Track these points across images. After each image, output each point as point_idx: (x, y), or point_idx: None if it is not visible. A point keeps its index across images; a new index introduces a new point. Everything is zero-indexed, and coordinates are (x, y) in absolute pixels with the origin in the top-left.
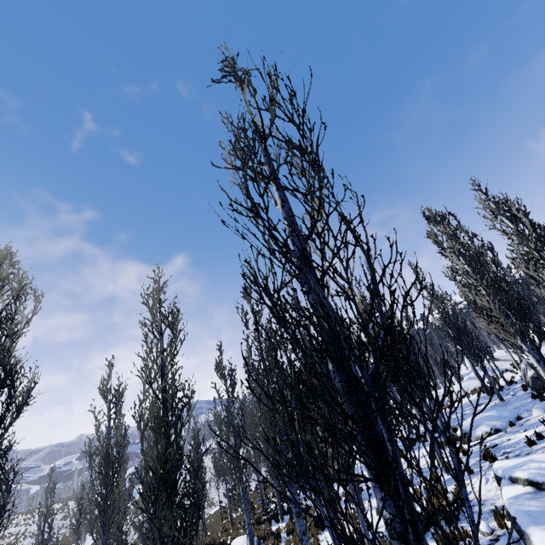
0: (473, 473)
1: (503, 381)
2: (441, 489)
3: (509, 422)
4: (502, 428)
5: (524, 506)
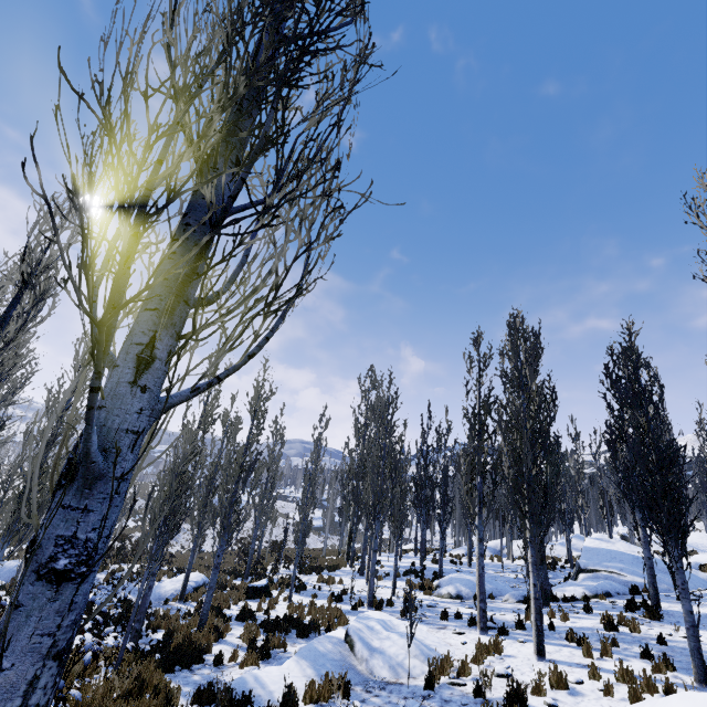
0: None
1: None
2: (340, 613)
3: (475, 595)
4: (466, 597)
5: (321, 644)
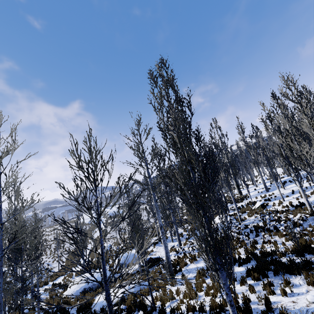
0: None
1: None
2: None
3: None
4: None
5: None
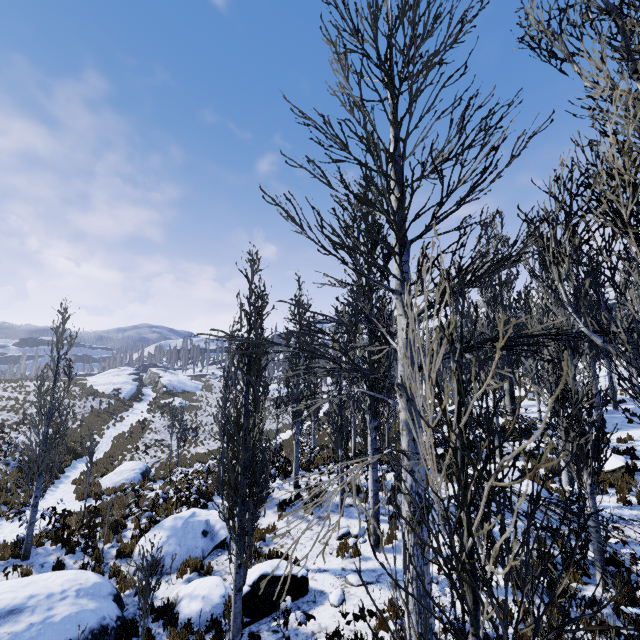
0: None
1: None
2: None
3: None
4: None
5: None
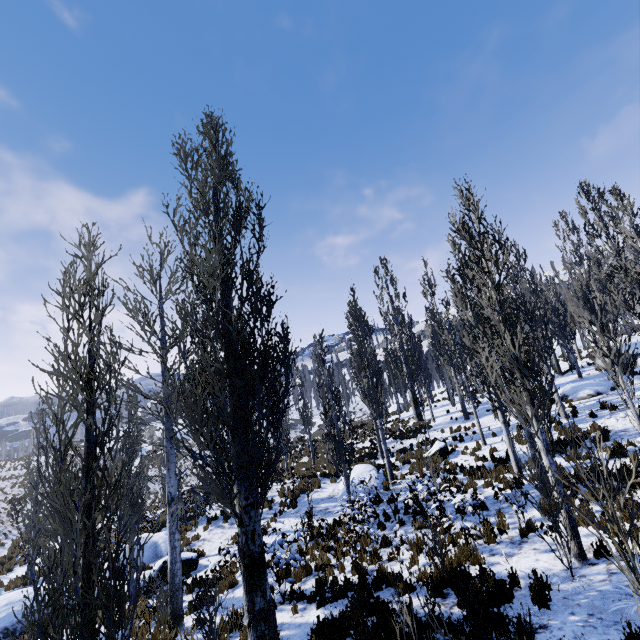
0: (596, 417)
1: (563, 367)
2: (572, 426)
3: (611, 388)
4: (604, 392)
5: None
